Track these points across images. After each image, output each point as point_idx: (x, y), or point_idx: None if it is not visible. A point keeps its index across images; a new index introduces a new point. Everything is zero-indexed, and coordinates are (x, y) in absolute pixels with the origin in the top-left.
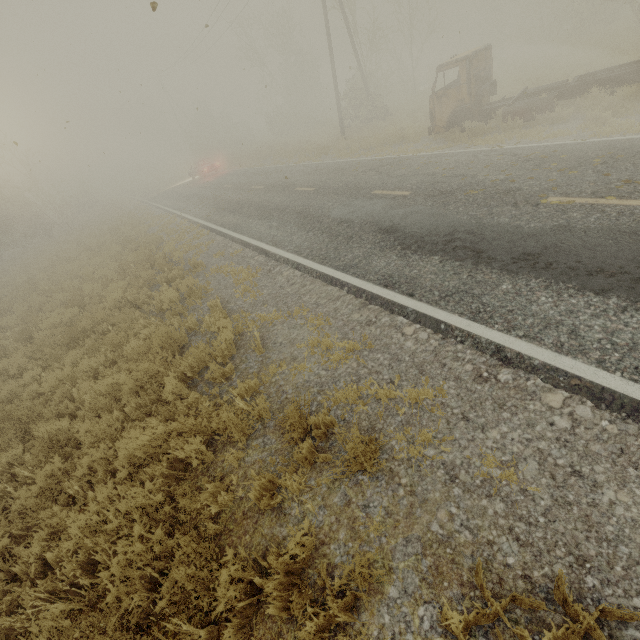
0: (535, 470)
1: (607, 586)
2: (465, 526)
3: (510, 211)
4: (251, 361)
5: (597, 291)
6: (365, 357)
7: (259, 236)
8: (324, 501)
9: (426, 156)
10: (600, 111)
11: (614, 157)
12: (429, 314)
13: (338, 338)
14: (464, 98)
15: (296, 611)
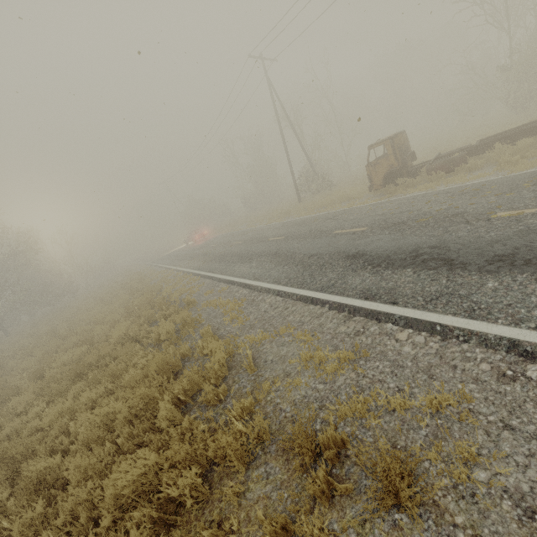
0: None
1: None
2: None
3: (465, 227)
4: (244, 381)
5: None
6: (362, 366)
7: (242, 275)
8: None
9: (371, 204)
10: (509, 156)
11: None
12: (419, 318)
13: (329, 350)
14: (393, 163)
15: None
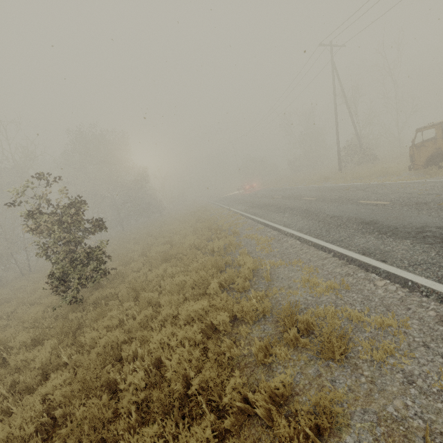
0: None
1: None
2: (419, 416)
3: None
4: (261, 284)
5: None
6: (342, 294)
7: (275, 221)
8: (301, 370)
9: (405, 183)
10: None
11: None
12: (398, 274)
13: (323, 280)
14: (440, 147)
15: (275, 418)
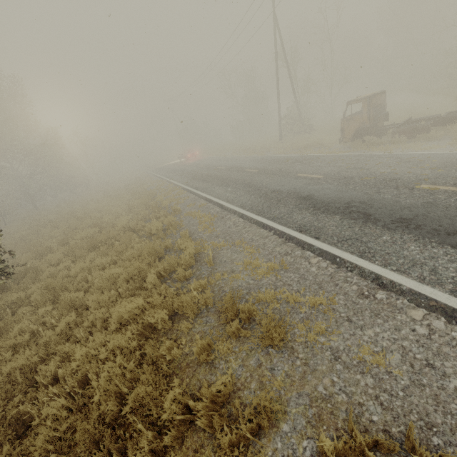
0: (398, 359)
1: (449, 446)
2: (343, 390)
3: (392, 191)
4: (204, 270)
5: (453, 245)
6: (281, 274)
7: (218, 196)
8: (243, 362)
9: (336, 155)
10: None
11: None
12: (329, 251)
13: (264, 261)
14: (365, 121)
15: (216, 426)
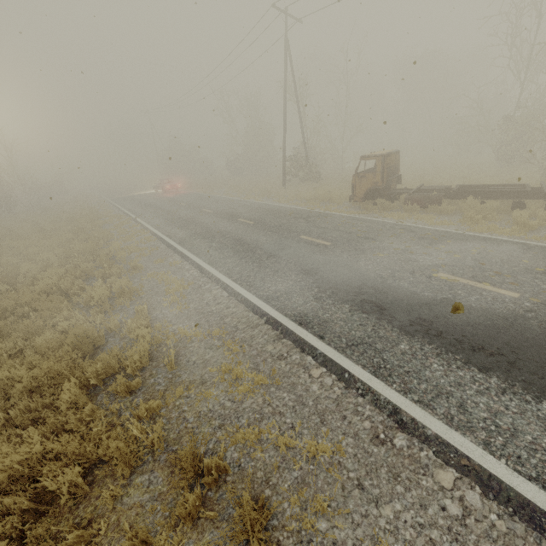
0: None
1: None
2: None
3: (409, 277)
4: (160, 376)
5: (480, 367)
6: (271, 394)
7: (198, 253)
8: None
9: (346, 217)
10: (474, 213)
11: (486, 250)
12: (336, 360)
13: (249, 367)
14: (378, 182)
15: None
